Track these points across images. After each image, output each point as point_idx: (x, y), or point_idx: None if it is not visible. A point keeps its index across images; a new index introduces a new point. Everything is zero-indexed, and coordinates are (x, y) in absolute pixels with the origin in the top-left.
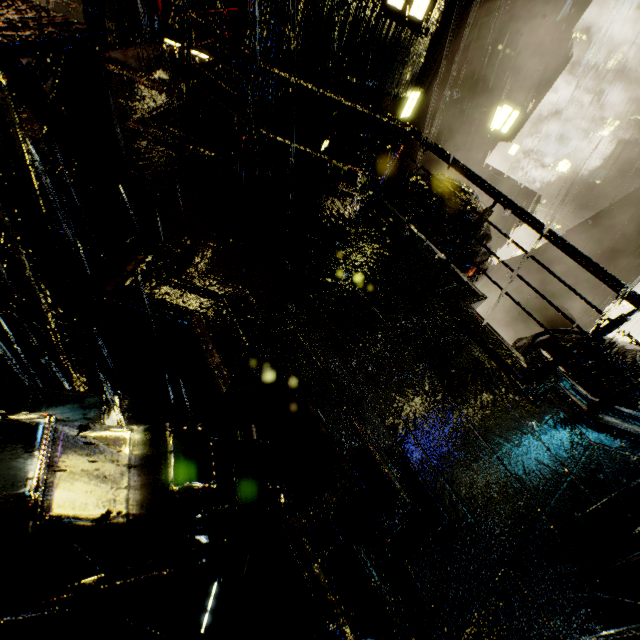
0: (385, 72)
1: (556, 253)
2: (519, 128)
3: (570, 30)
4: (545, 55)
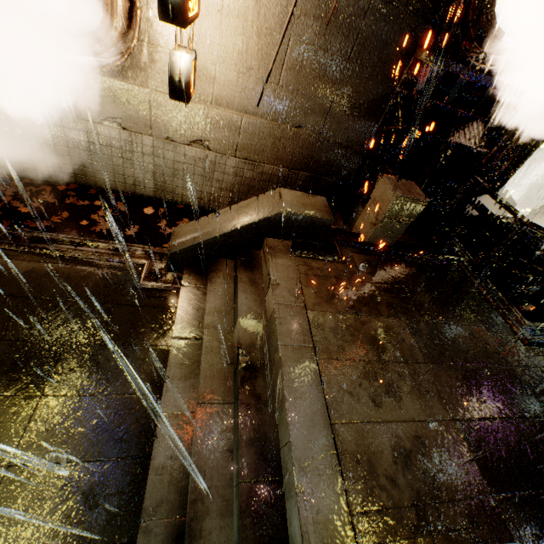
0: None
1: None
2: None
3: None
4: None
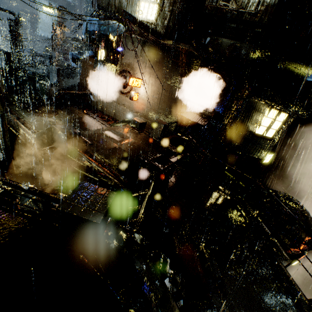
0: (254, 151)
1: None
2: None
3: None
4: None
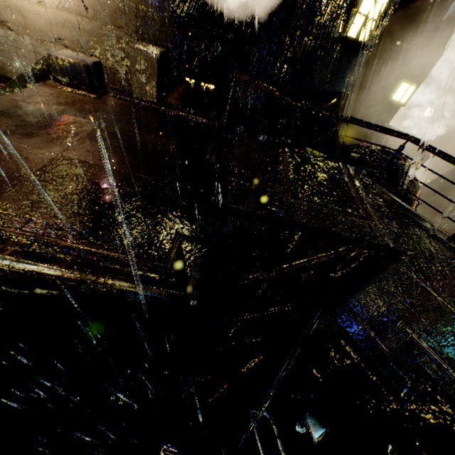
0: (339, 80)
1: (449, 185)
2: (410, 96)
3: (454, 25)
4: (434, 45)
